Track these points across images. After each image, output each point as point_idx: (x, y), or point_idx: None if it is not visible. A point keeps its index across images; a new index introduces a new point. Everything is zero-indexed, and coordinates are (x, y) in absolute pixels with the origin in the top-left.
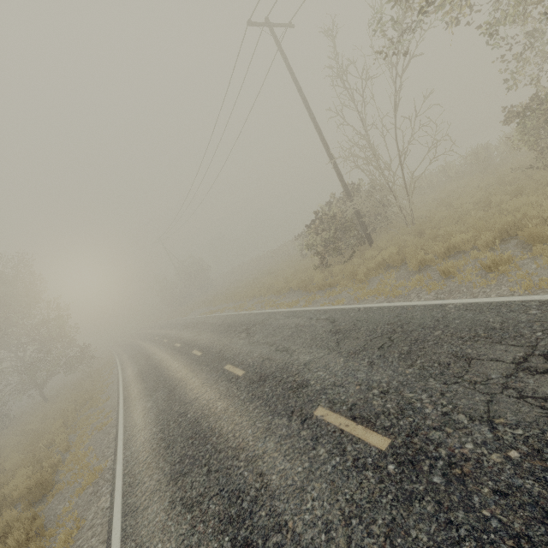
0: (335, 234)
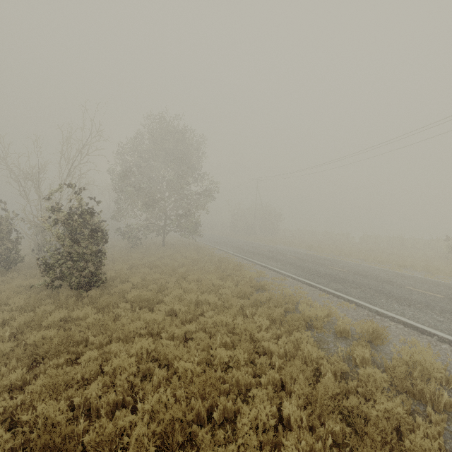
0: None
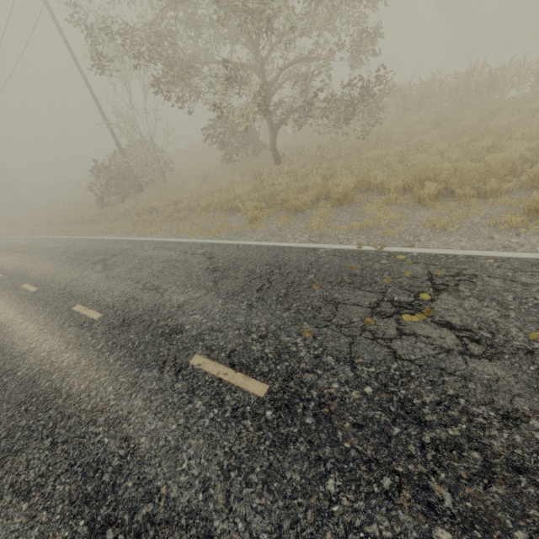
0: (109, 182)
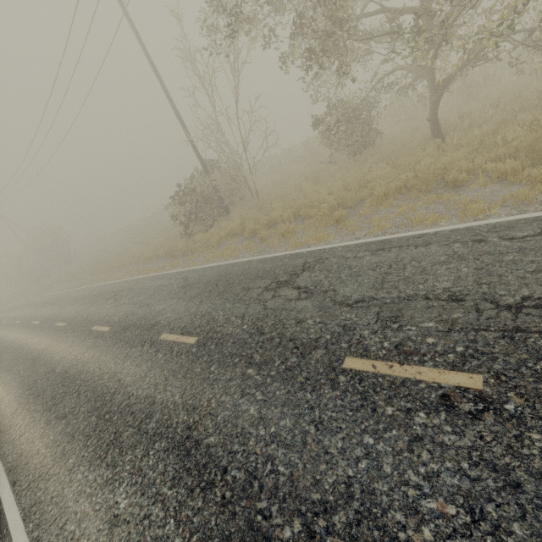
0: (196, 206)
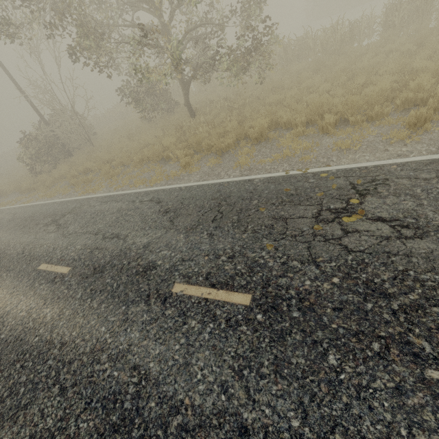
0: (38, 151)
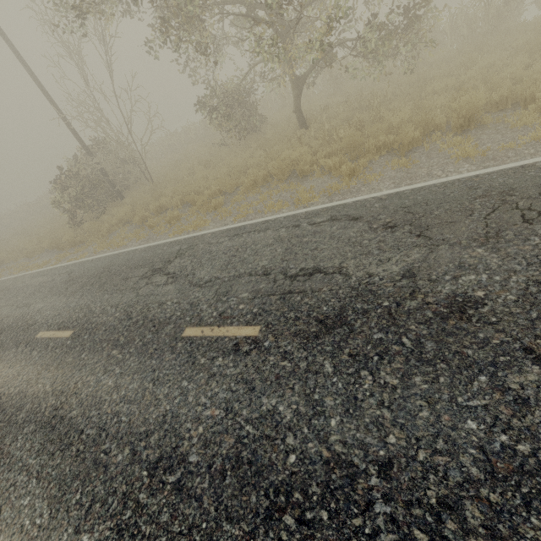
0: (81, 192)
